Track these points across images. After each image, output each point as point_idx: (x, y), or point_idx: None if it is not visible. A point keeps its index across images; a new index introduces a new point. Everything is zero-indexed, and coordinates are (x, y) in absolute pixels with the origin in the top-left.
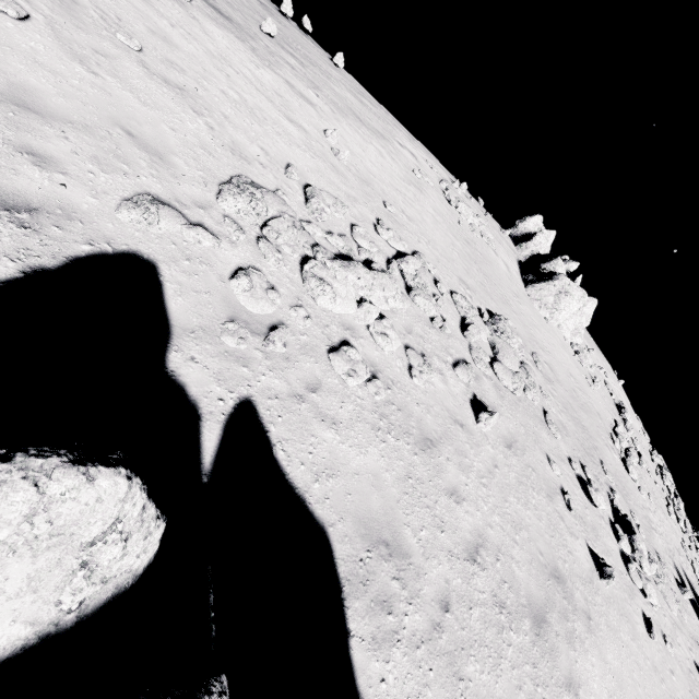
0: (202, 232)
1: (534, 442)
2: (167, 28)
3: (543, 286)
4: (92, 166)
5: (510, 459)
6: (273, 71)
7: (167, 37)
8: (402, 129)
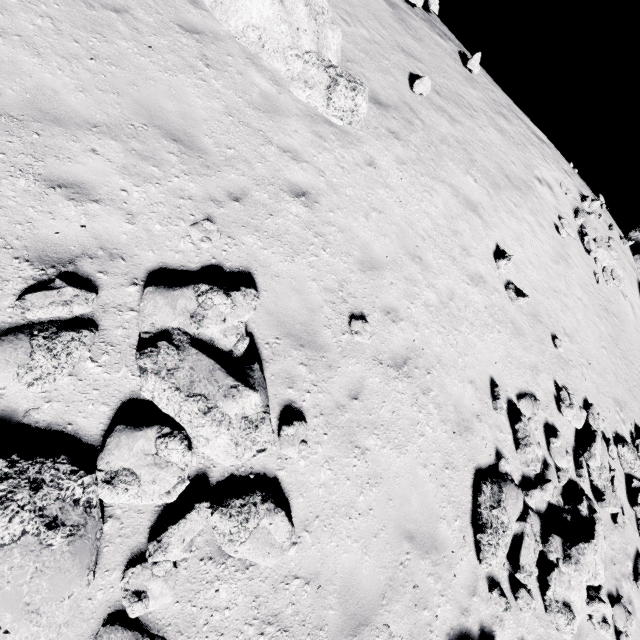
0: None
1: None
2: (366, 232)
3: None
4: None
5: None
6: (440, 181)
7: (371, 254)
8: (531, 134)
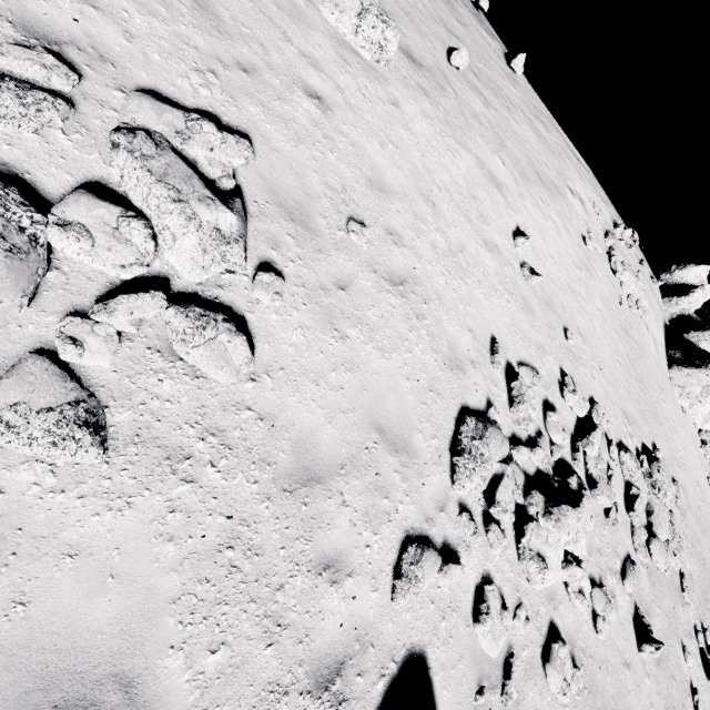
0: (454, 570)
1: (674, 633)
2: (379, 157)
3: (692, 373)
4: (366, 532)
5: (660, 681)
6: (465, 148)
7: (381, 178)
8: (570, 151)
